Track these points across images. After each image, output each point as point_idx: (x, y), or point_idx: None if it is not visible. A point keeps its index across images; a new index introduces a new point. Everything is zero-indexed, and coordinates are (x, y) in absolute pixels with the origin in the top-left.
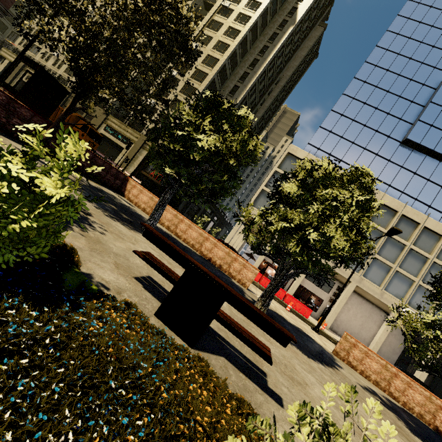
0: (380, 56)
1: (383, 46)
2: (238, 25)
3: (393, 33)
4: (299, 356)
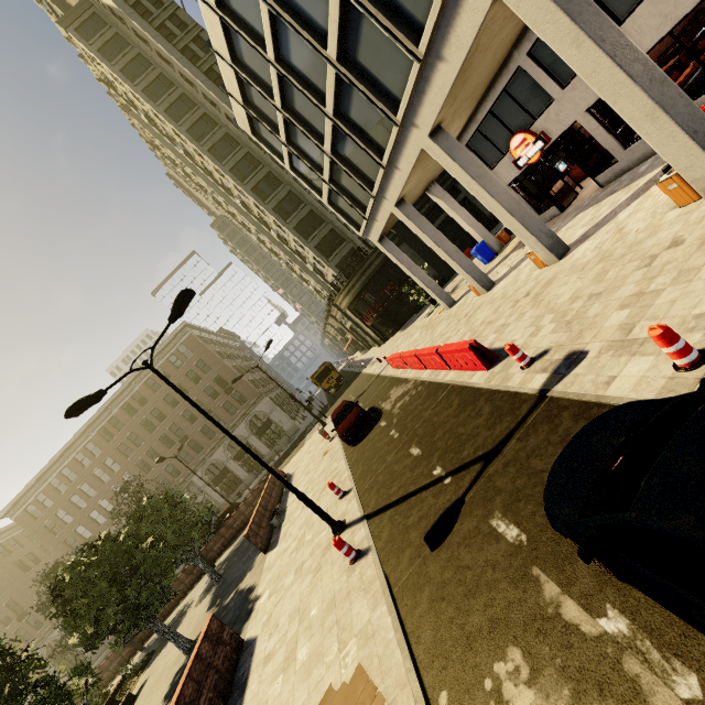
0: None
1: None
2: (186, 141)
3: None
4: (155, 704)
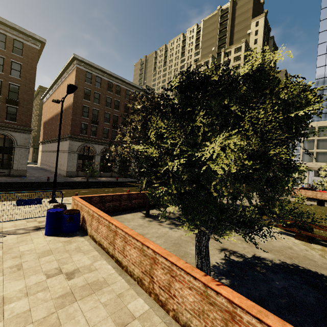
0: (325, 48)
1: (323, 41)
2: None
3: (324, 31)
4: None
